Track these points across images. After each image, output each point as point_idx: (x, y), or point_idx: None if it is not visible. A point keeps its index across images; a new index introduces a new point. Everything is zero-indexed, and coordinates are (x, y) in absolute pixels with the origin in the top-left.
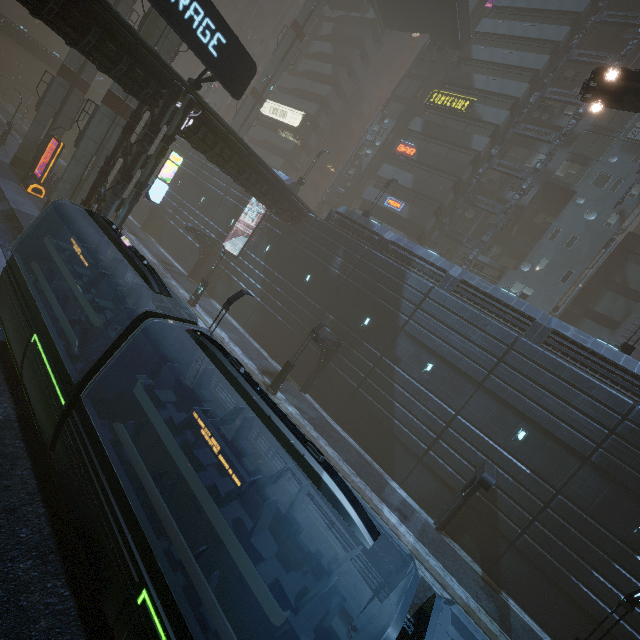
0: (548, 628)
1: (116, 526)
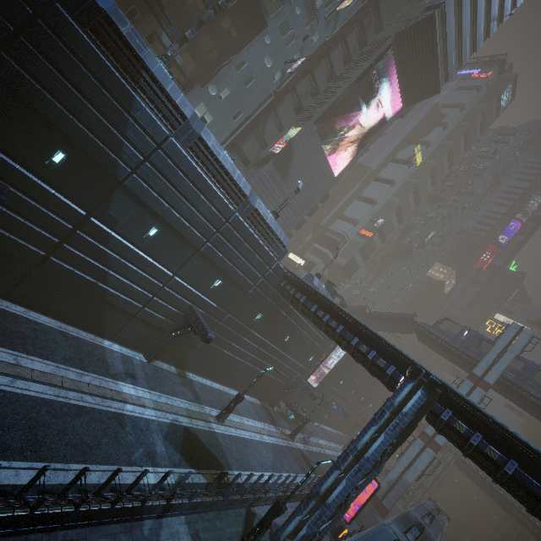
0: (205, 375)
1: None
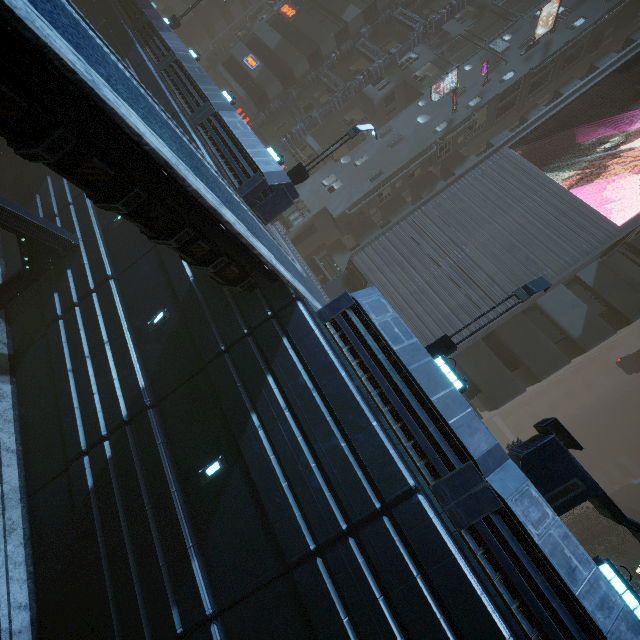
0: (24, 423)
1: None
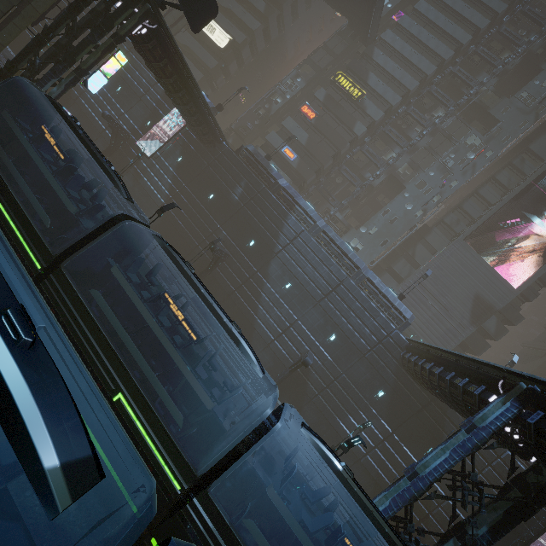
0: None
1: (95, 357)
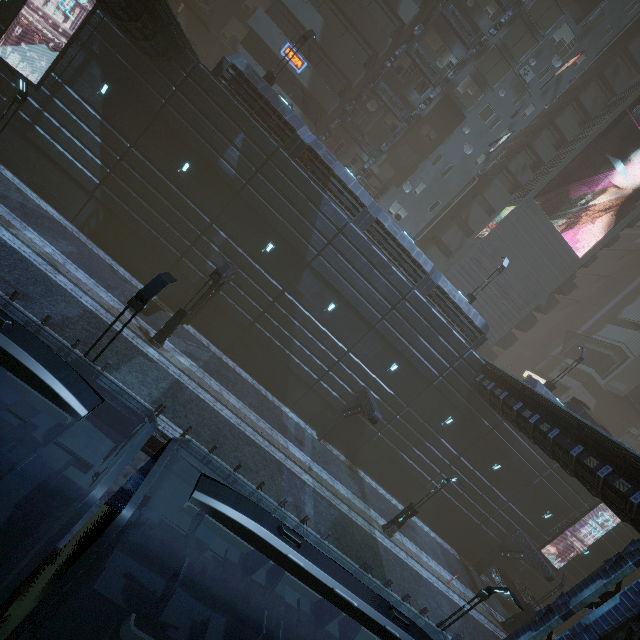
0: (380, 481)
1: None
